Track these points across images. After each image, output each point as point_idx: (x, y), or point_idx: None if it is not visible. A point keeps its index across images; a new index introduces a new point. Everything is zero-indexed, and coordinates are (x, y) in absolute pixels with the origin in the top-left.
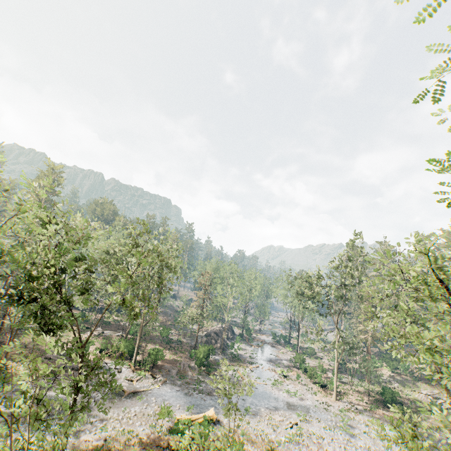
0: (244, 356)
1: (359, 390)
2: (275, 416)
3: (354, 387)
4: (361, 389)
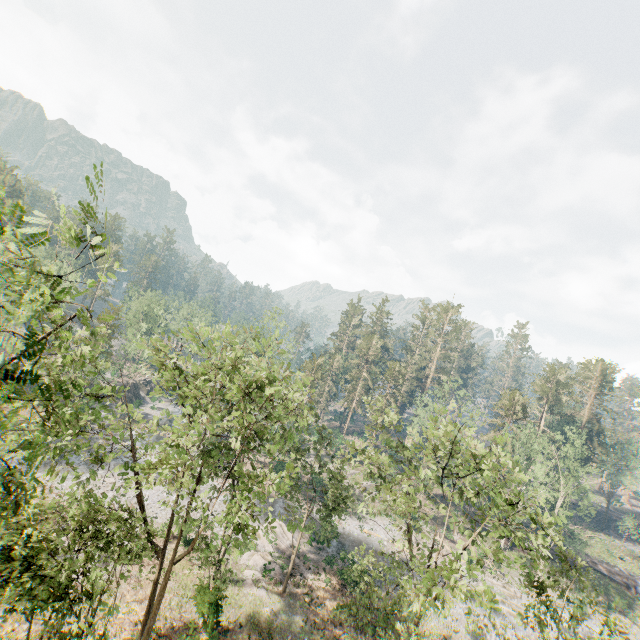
0: (150, 417)
1: (265, 461)
2: (110, 478)
3: (262, 458)
4: (268, 460)
